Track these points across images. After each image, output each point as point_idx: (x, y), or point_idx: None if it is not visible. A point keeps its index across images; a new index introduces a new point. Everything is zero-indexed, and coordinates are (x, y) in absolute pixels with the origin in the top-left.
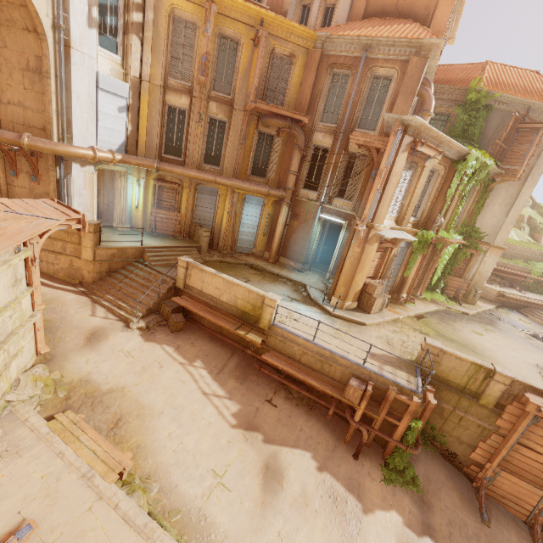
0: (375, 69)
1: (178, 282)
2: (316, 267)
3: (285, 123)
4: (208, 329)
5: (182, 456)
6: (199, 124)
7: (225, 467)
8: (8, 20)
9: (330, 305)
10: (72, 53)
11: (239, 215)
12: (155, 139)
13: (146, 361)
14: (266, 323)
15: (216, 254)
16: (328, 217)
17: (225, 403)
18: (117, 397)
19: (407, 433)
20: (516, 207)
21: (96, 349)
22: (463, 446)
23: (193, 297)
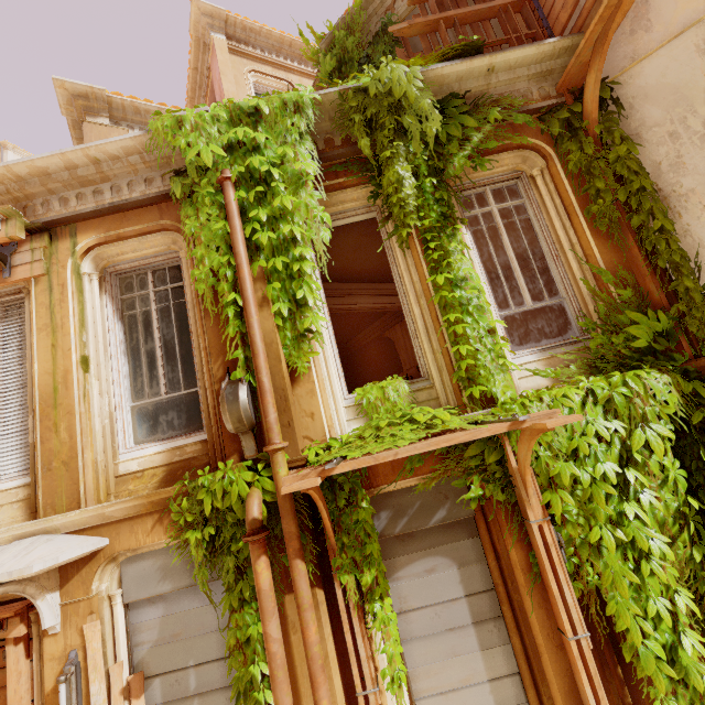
0: None
1: None
2: None
3: None
4: None
5: None
6: None
7: None
8: None
9: None
10: None
11: None
12: None
13: None
14: None
15: None
16: None
17: None
18: None
19: None
20: None
21: None
22: None
23: None
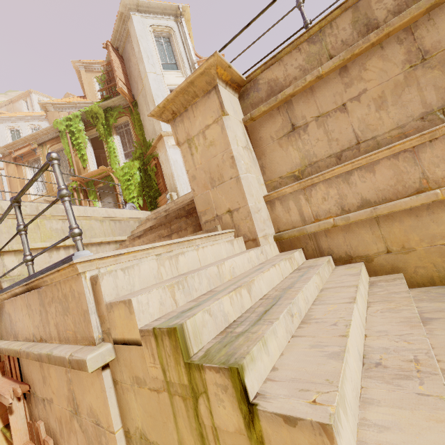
0: None
1: None
2: None
3: None
4: None
5: None
6: None
7: None
8: None
9: None
10: None
11: None
12: None
13: None
14: None
15: None
16: None
17: None
18: None
19: None
20: (149, 98)
21: None
22: None
23: None
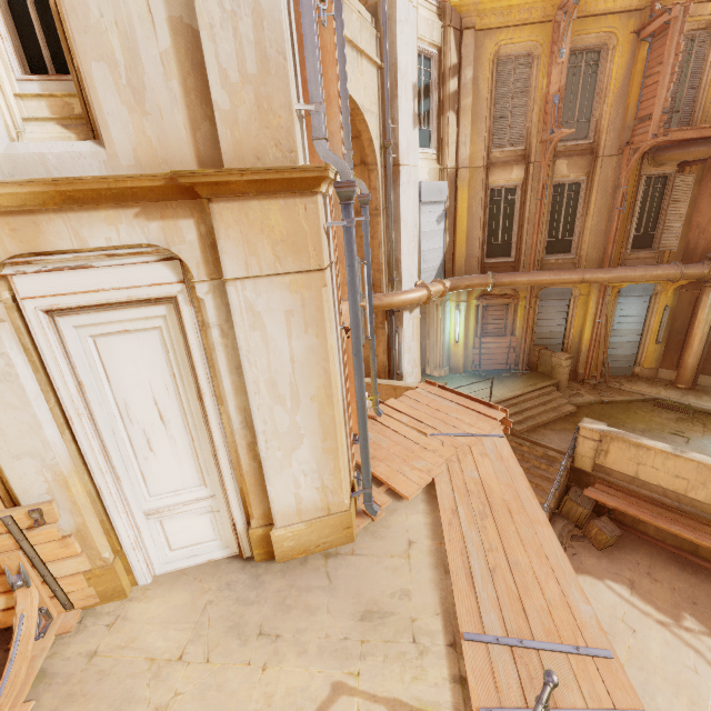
0: None
1: (579, 461)
2: None
3: None
4: (660, 543)
5: None
6: (541, 200)
7: None
8: None
9: None
10: (400, 171)
11: (610, 319)
12: (476, 243)
13: (599, 616)
14: None
15: (581, 389)
16: None
17: None
18: None
19: None
20: None
21: None
22: None
23: (617, 486)
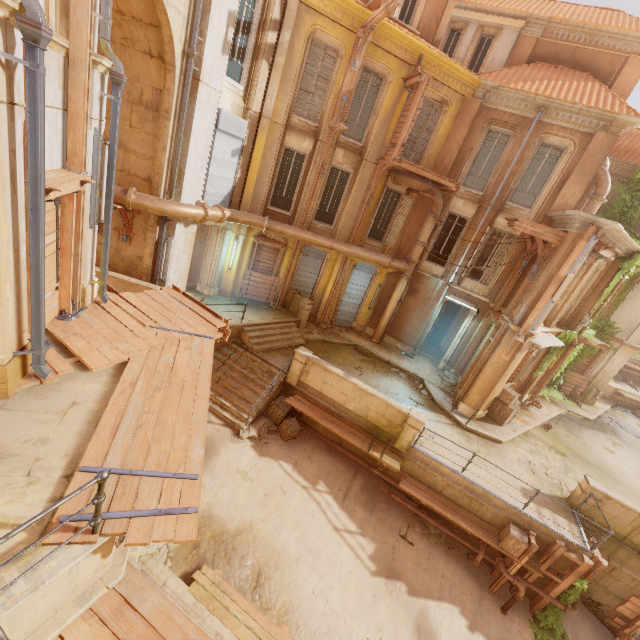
0: (546, 135)
1: (290, 378)
2: (424, 350)
3: (425, 186)
4: (324, 438)
5: (333, 621)
6: (320, 174)
7: (377, 632)
8: (126, 38)
9: (459, 413)
10: (200, 87)
11: (346, 283)
12: (264, 188)
13: (266, 484)
14: (405, 445)
15: (315, 330)
16: (456, 300)
17: (359, 541)
18: (249, 541)
19: (567, 592)
20: None
21: (209, 469)
22: (609, 596)
23: (309, 398)
